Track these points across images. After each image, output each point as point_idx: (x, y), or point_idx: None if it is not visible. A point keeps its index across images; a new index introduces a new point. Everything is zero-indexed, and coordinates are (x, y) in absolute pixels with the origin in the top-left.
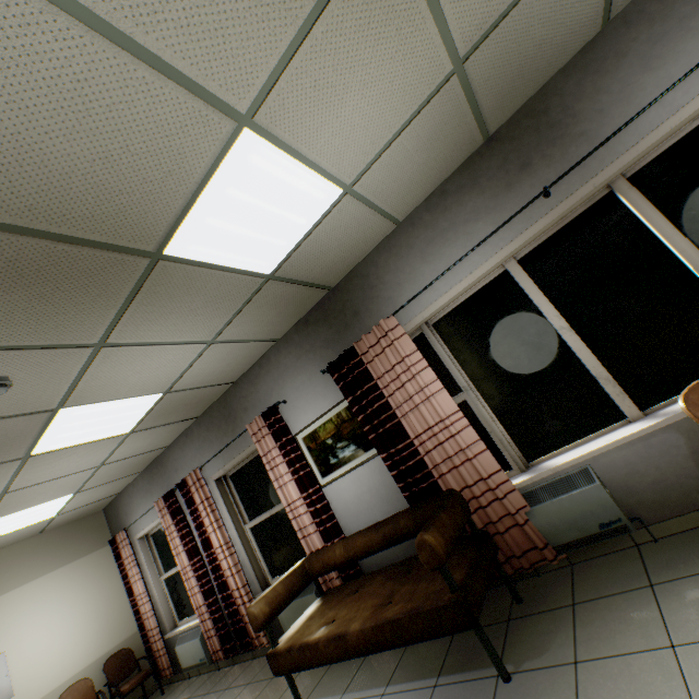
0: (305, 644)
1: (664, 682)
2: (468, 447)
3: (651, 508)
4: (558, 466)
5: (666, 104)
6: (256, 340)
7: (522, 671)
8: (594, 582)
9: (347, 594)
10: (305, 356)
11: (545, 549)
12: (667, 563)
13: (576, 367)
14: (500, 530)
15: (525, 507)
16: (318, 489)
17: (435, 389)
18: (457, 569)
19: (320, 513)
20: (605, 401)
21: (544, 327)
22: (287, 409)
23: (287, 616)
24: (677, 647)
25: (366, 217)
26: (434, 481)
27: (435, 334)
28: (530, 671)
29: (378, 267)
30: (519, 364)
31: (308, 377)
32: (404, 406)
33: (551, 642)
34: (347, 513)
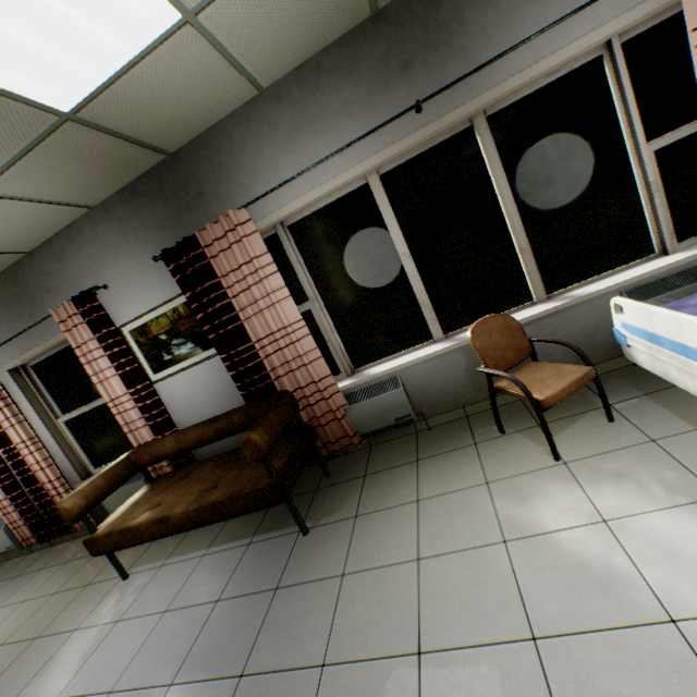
0: (126, 529)
1: (407, 524)
2: (305, 354)
3: (432, 407)
4: (376, 375)
5: (535, 48)
6: (56, 202)
7: (318, 526)
8: (383, 459)
9: (177, 481)
10: (133, 235)
11: (354, 437)
12: (432, 444)
13: (407, 292)
14: (323, 423)
15: (346, 405)
16: (148, 386)
17: (282, 296)
18: (279, 458)
19: (150, 409)
20: (422, 324)
21: (390, 250)
22: (109, 296)
23: (113, 501)
24: (421, 501)
25: (218, 68)
26: (271, 382)
27: (290, 238)
28: (324, 525)
29: (232, 141)
30: (363, 282)
31: (137, 262)
32: (249, 310)
33: (343, 504)
34: (182, 409)
